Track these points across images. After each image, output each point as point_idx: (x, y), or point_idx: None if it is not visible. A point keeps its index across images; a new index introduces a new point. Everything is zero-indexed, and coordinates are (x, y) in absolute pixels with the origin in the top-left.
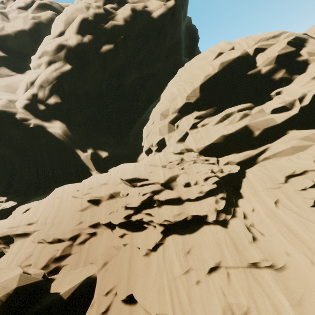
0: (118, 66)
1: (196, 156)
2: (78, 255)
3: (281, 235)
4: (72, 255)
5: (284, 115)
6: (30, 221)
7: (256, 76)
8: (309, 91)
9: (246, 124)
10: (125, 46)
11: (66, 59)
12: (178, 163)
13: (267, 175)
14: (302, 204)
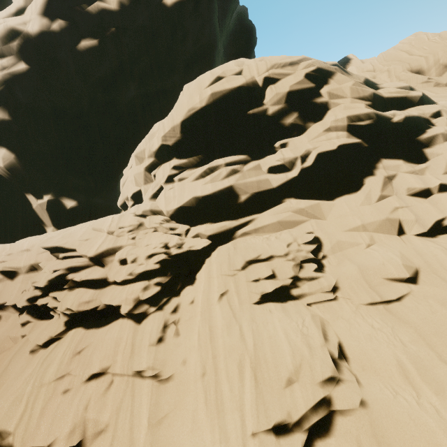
0: (108, 73)
1: (158, 222)
2: None
3: (198, 337)
4: None
5: (281, 178)
6: None
7: (260, 117)
8: (315, 148)
9: (231, 185)
10: (118, 44)
11: (21, 54)
12: (132, 230)
13: (229, 257)
14: (246, 300)
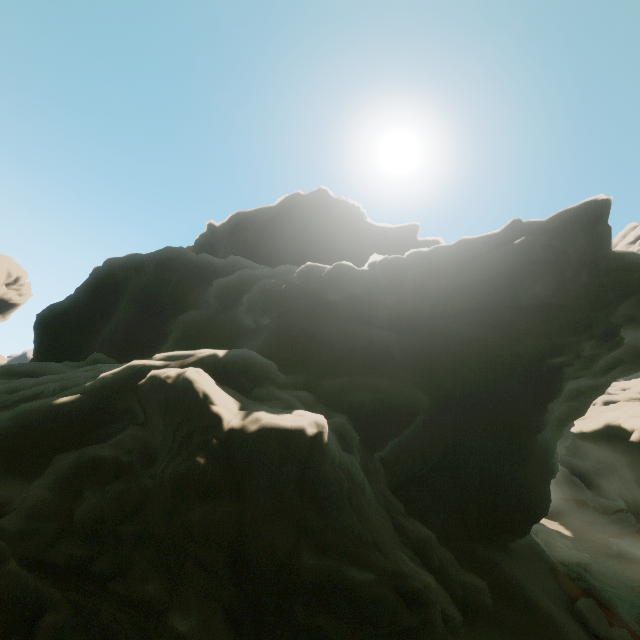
0: None
1: None
2: None
3: None
4: None
5: None
6: None
7: None
8: None
9: None
10: None
11: None
12: None
13: None
14: None
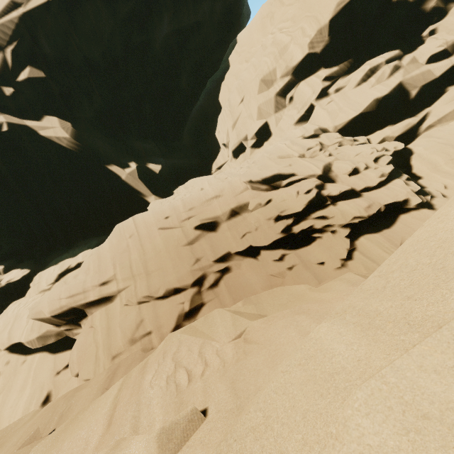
0: (139, 4)
1: (340, 136)
2: (217, 301)
3: None
4: (206, 304)
5: (444, 64)
6: (102, 279)
7: (402, 5)
8: None
9: (400, 81)
10: None
11: None
12: (321, 149)
13: (447, 144)
14: None
